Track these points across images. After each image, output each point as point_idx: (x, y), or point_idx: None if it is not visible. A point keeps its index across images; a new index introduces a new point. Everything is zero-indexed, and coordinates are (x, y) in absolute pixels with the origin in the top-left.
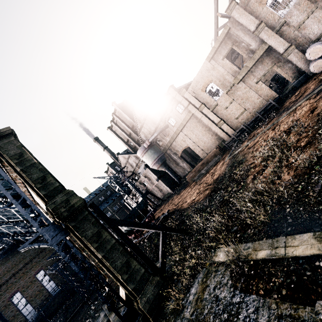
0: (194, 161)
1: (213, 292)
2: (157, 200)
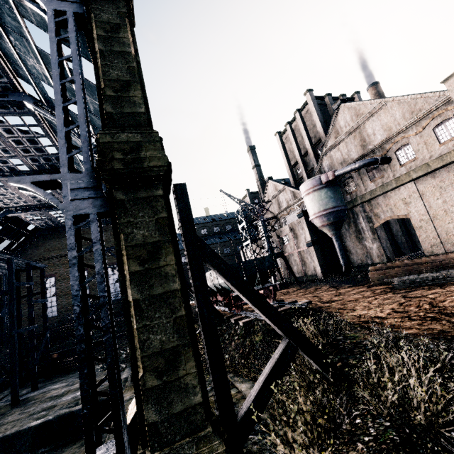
0: (396, 252)
1: None
2: (288, 275)
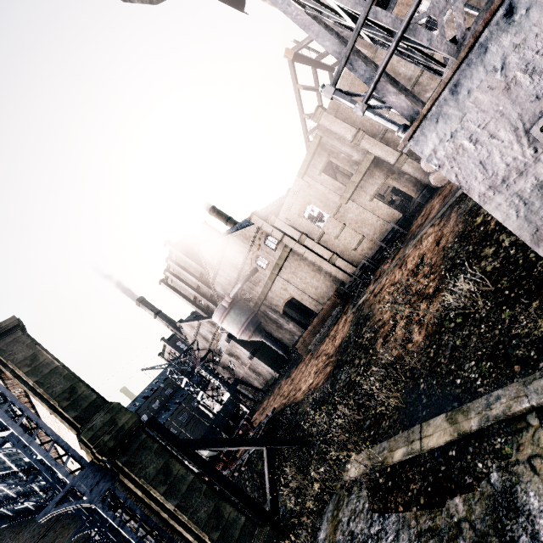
0: (306, 317)
1: (347, 527)
2: (255, 392)
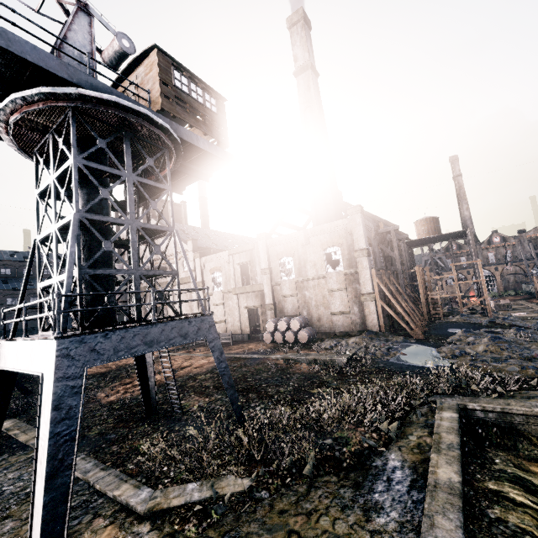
0: None
1: None
2: None
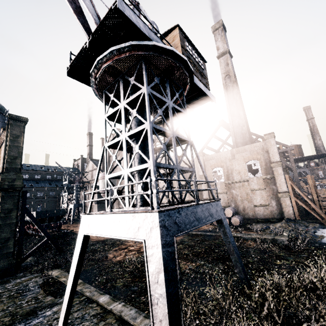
0: None
1: (29, 283)
2: None
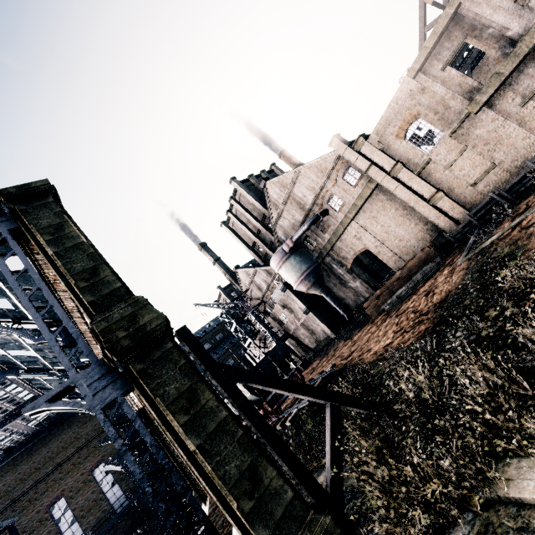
0: (377, 279)
1: None
2: (305, 351)
